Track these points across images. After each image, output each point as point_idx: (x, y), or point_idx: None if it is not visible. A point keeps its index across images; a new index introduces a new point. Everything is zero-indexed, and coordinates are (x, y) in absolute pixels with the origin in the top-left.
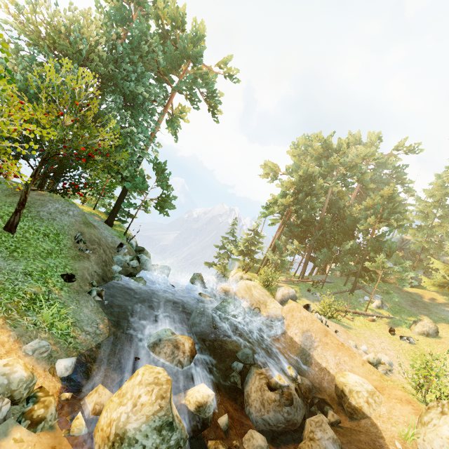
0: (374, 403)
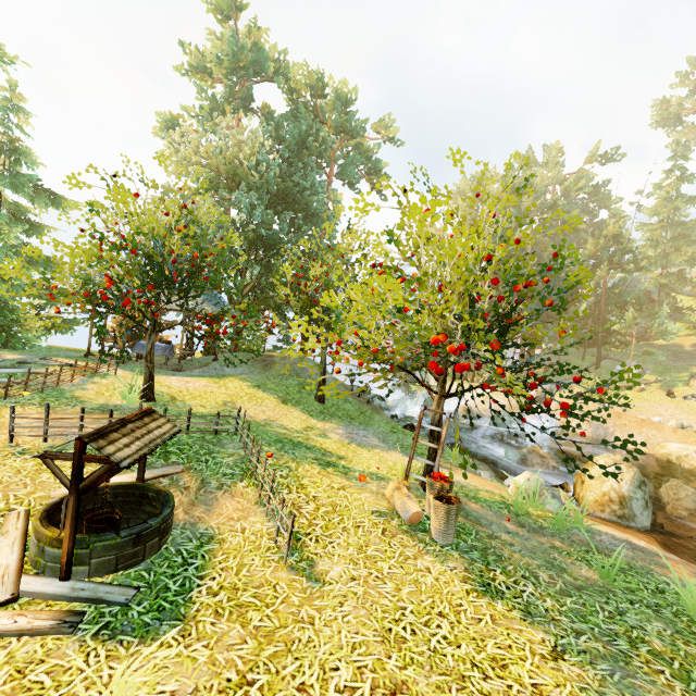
0: None
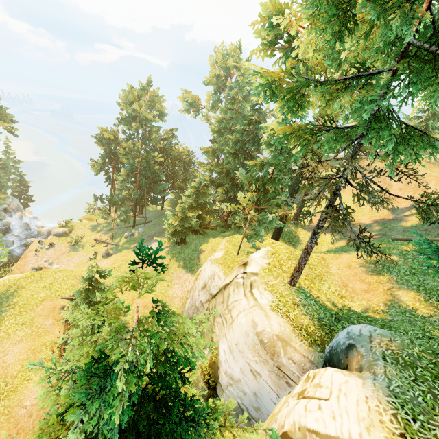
0: None
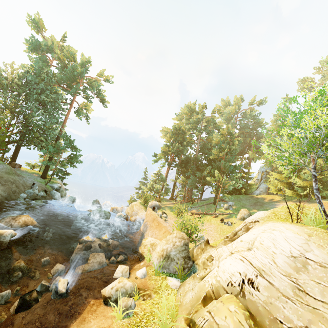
0: (152, 250)
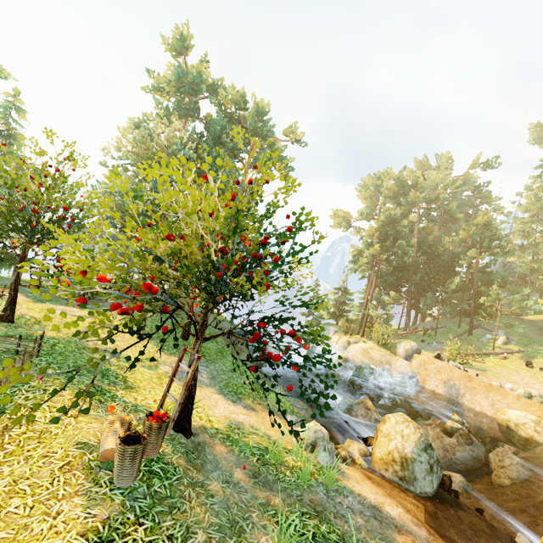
0: None
